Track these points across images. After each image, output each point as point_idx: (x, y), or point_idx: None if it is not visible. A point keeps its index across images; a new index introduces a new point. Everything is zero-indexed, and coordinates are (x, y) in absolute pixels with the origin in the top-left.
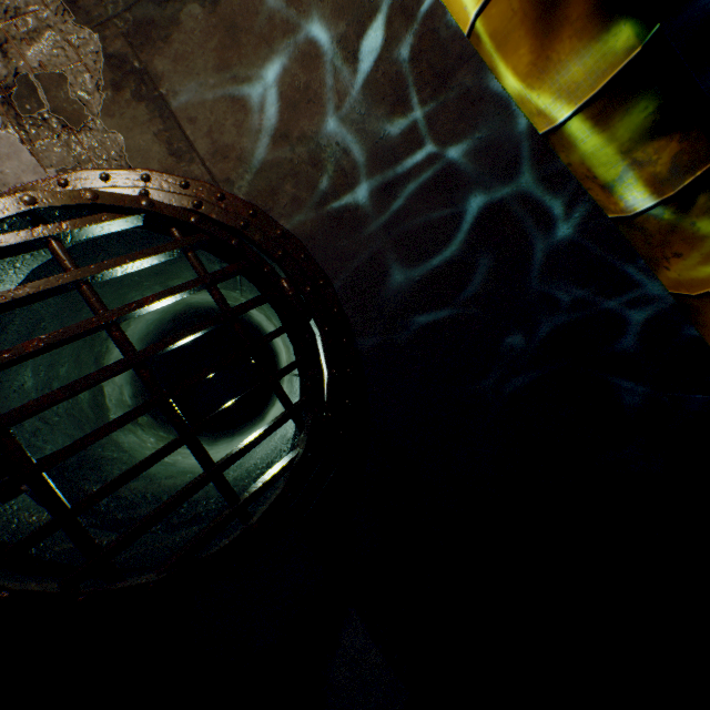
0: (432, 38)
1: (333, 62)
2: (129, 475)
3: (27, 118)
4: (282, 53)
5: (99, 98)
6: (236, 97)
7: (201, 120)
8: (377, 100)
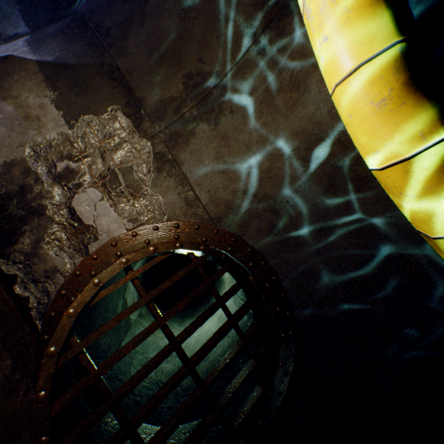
0: (358, 159)
1: (288, 159)
2: (176, 424)
3: (113, 192)
4: (255, 151)
5: (149, 176)
6: (225, 172)
7: (204, 185)
8: (316, 182)
